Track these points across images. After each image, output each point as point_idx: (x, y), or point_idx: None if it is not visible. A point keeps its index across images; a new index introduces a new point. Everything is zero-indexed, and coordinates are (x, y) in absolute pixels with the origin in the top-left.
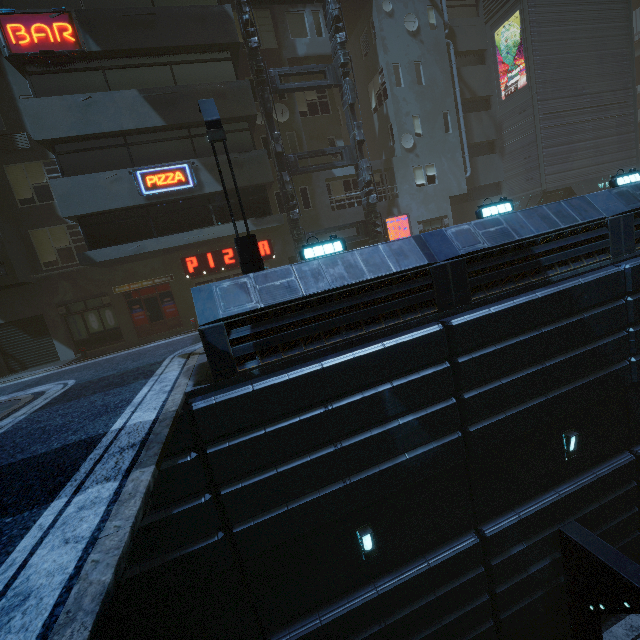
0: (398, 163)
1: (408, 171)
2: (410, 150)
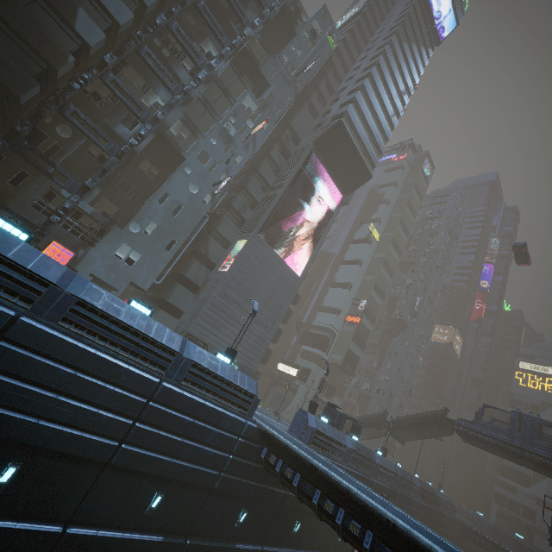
0: (116, 231)
1: (118, 241)
2: (132, 233)
